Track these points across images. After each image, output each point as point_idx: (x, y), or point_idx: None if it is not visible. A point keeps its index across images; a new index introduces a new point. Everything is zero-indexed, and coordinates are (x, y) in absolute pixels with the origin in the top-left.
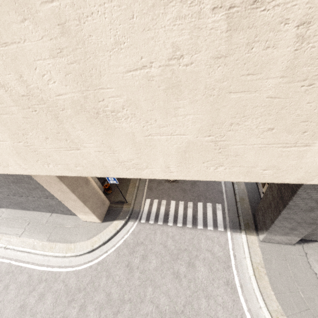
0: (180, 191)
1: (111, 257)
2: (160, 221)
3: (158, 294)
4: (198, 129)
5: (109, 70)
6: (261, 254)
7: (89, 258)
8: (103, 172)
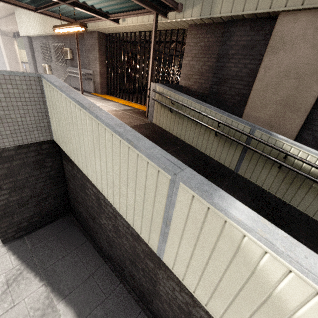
0: None
1: None
2: None
3: None
4: None
5: None
6: None
7: None
8: None
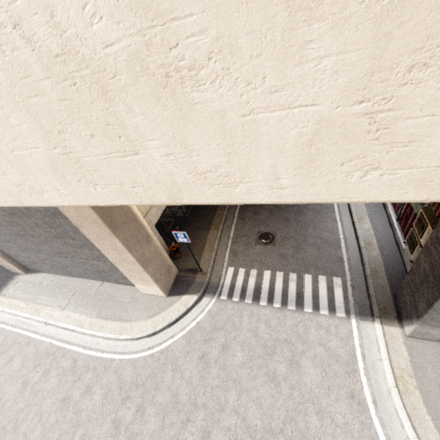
0: (277, 257)
1: (179, 344)
2: (248, 298)
3: (245, 402)
4: (341, 88)
5: None
6: (407, 355)
7: (149, 344)
8: (172, 195)
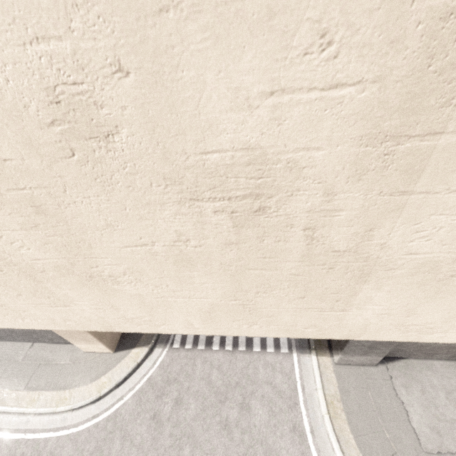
0: None
1: (129, 406)
2: (201, 344)
3: None
4: (220, 294)
5: (102, 244)
6: (336, 382)
7: (94, 411)
8: (104, 327)
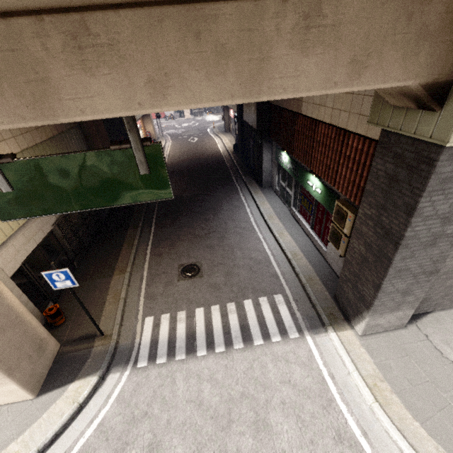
0: (208, 289)
1: None
2: (180, 352)
3: None
4: None
5: None
6: (369, 357)
7: None
8: None
